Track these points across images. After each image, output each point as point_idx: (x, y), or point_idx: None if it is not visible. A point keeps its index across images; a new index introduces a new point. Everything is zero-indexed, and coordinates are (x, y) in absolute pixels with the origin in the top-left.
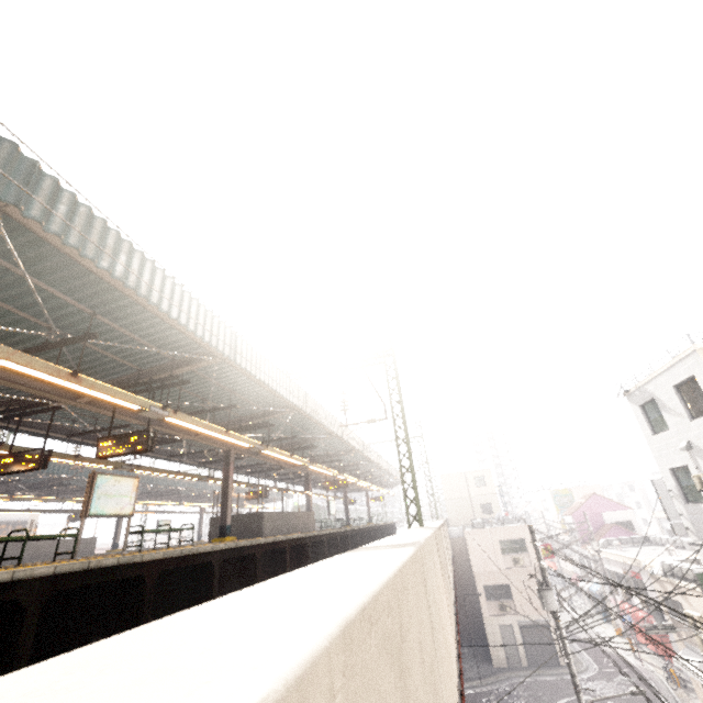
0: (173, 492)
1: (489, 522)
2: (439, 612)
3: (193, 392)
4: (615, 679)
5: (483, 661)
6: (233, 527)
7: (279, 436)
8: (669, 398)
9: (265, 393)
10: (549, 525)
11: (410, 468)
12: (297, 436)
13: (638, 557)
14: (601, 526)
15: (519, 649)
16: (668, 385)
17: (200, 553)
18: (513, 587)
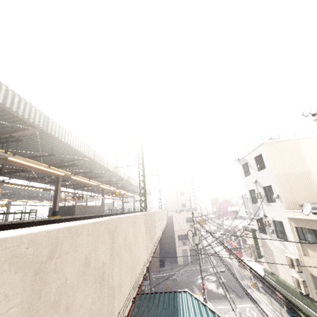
0: (37, 196)
1: (182, 210)
2: (132, 245)
3: (31, 146)
4: (221, 267)
5: (175, 263)
6: (60, 212)
7: (84, 171)
8: (252, 162)
9: (72, 150)
10: (207, 212)
11: (143, 187)
12: (93, 171)
13: (236, 223)
14: (226, 212)
15: (188, 258)
16: (252, 157)
17: (26, 222)
18: (189, 235)
